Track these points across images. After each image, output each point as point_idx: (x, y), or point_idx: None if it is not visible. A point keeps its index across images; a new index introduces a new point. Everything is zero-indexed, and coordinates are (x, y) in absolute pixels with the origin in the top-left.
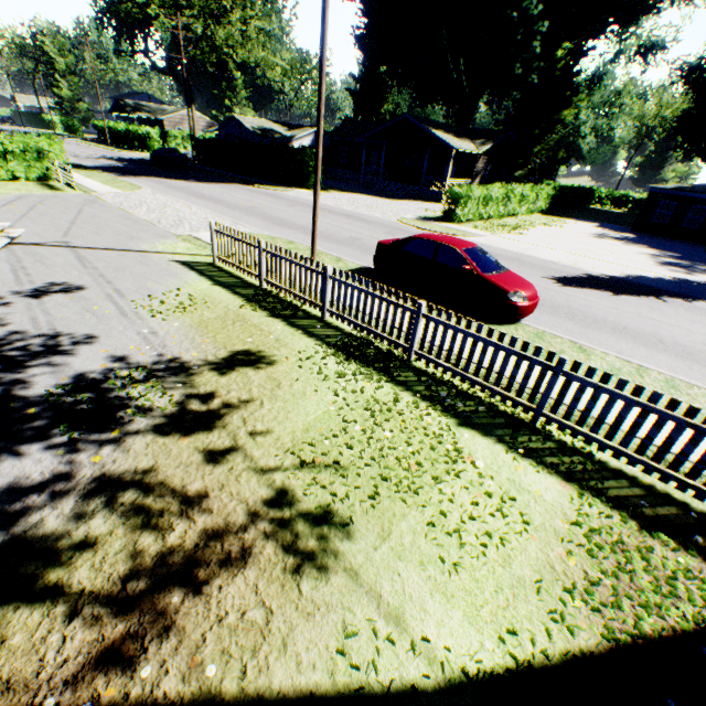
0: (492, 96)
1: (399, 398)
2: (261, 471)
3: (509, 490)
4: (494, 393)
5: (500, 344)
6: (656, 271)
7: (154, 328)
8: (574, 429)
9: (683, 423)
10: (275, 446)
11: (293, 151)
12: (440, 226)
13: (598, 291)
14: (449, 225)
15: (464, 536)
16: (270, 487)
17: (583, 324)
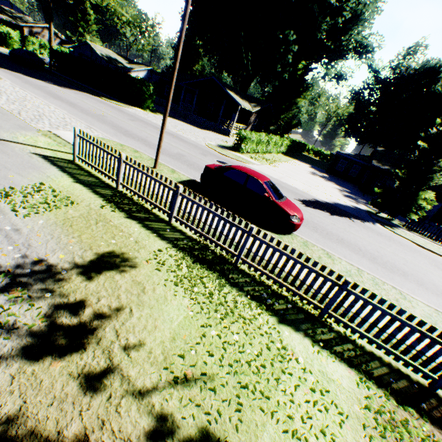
0: (262, 79)
1: (237, 300)
2: (140, 395)
3: (322, 382)
4: (296, 294)
5: (306, 264)
6: (344, 201)
7: (17, 224)
8: (346, 324)
9: (416, 329)
10: (148, 361)
11: (135, 80)
12: (232, 154)
13: (323, 212)
14: (237, 154)
15: (308, 437)
16: (150, 414)
17: (322, 235)
